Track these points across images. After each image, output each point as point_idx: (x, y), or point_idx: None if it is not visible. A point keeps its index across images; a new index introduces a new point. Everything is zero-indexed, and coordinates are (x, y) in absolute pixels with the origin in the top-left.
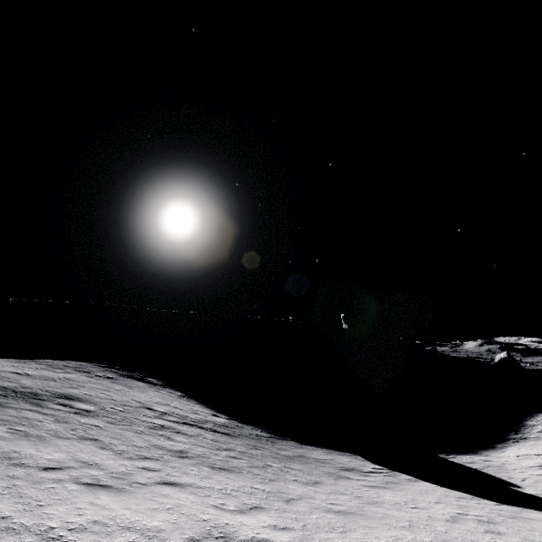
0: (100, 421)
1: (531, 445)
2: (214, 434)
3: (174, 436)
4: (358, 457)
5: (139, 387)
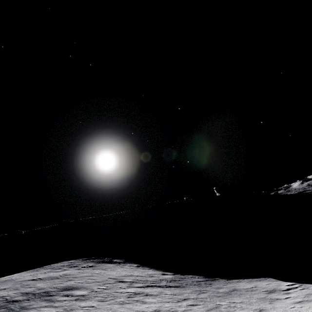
0: (93, 301)
1: None
2: (170, 289)
3: (145, 299)
4: (271, 279)
5: (110, 267)
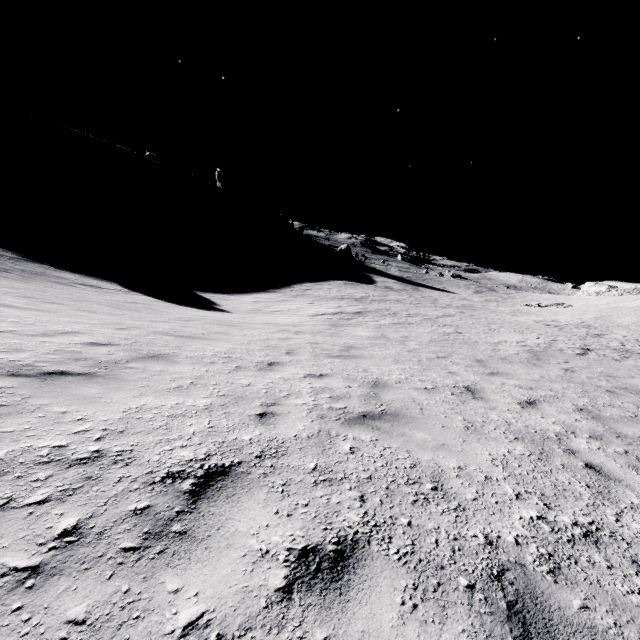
0: None
1: (272, 295)
2: None
3: None
4: (115, 284)
5: None
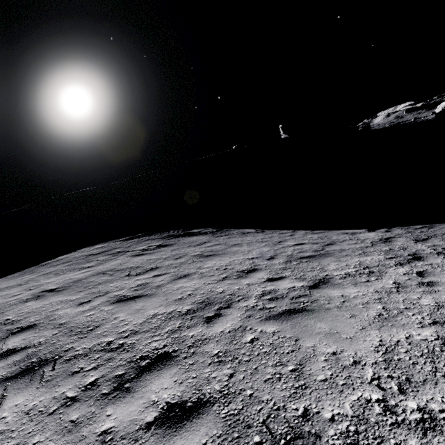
0: None
1: None
2: None
3: None
4: None
5: (207, 242)
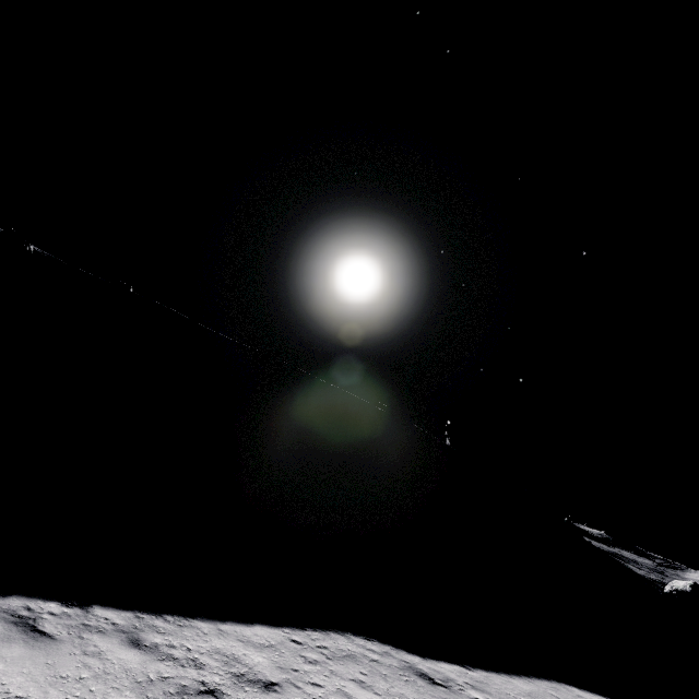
0: None
1: None
2: None
3: None
4: None
5: None
